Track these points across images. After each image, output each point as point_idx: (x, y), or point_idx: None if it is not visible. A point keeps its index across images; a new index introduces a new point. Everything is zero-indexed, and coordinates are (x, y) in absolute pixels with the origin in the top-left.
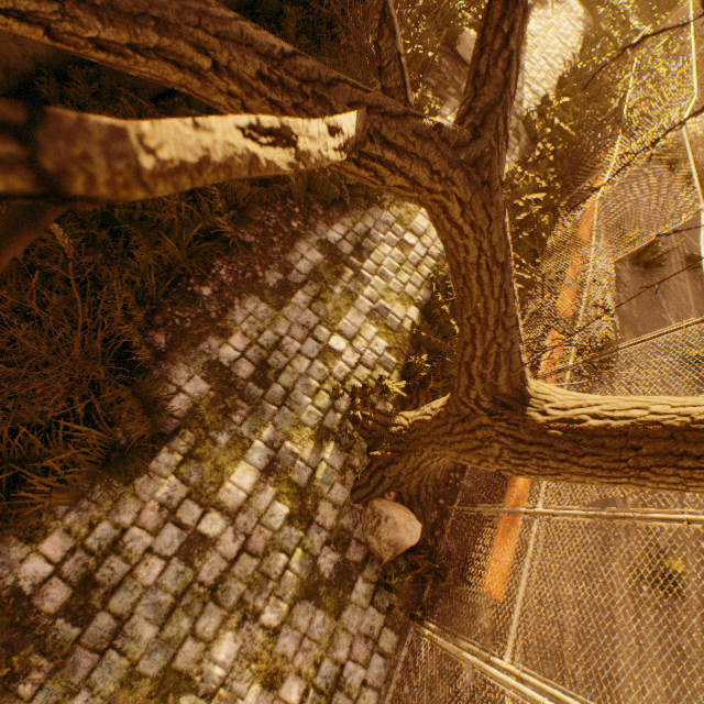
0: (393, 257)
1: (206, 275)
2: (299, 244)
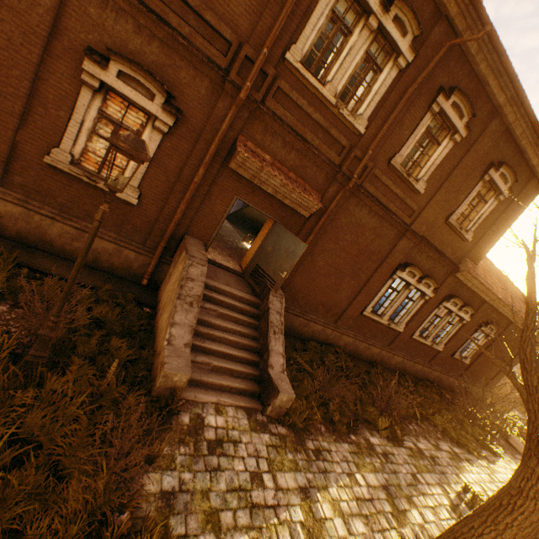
0: (485, 476)
1: (410, 423)
2: (440, 441)
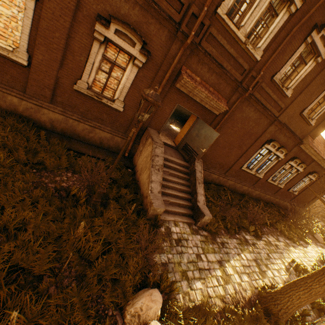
0: (302, 254)
1: (263, 227)
2: (279, 236)
